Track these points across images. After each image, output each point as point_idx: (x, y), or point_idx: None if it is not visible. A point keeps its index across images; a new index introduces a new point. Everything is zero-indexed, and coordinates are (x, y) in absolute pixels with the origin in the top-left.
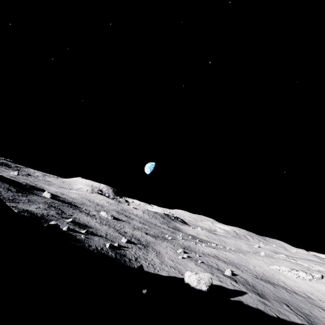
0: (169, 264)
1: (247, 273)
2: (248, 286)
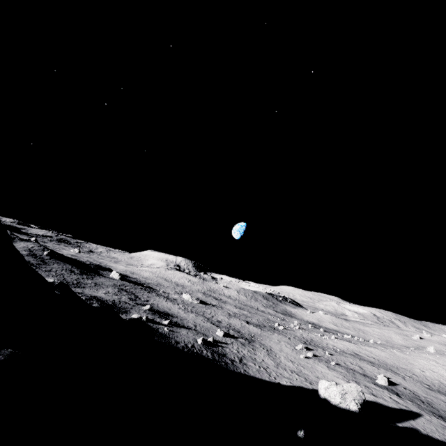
0: (288, 367)
1: (413, 382)
2: (421, 403)
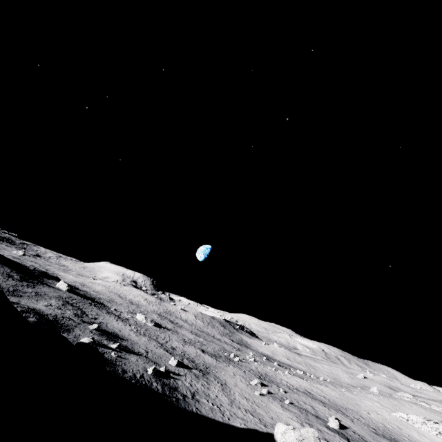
0: (242, 405)
1: (361, 425)
2: None
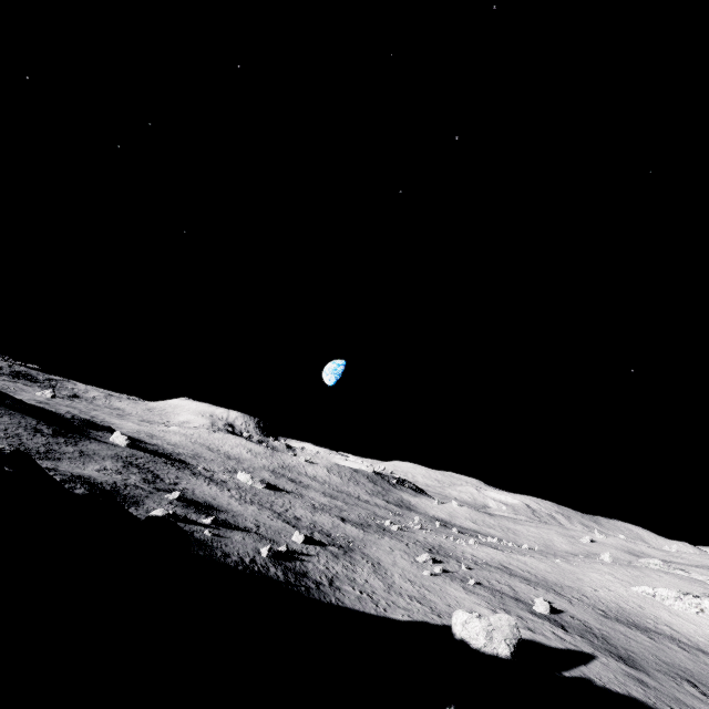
0: (405, 591)
1: (583, 607)
2: (594, 639)
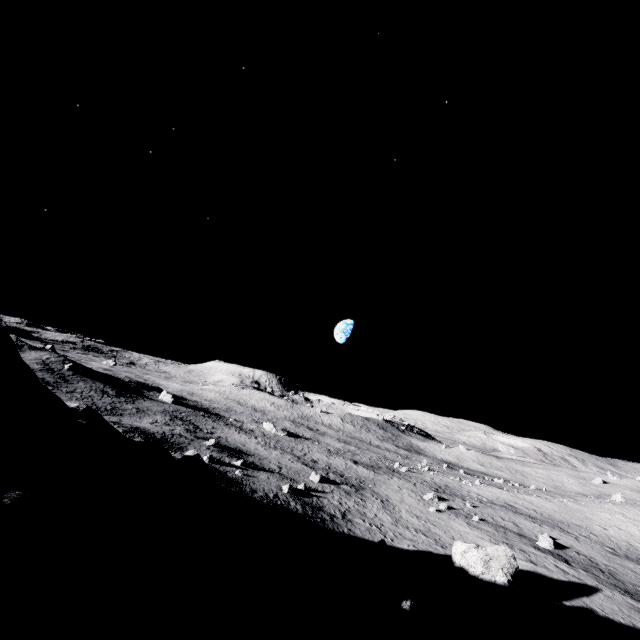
0: (412, 524)
1: (590, 544)
2: (599, 574)
